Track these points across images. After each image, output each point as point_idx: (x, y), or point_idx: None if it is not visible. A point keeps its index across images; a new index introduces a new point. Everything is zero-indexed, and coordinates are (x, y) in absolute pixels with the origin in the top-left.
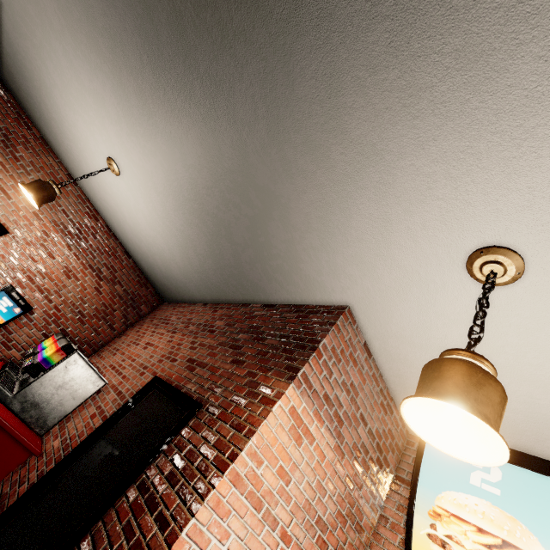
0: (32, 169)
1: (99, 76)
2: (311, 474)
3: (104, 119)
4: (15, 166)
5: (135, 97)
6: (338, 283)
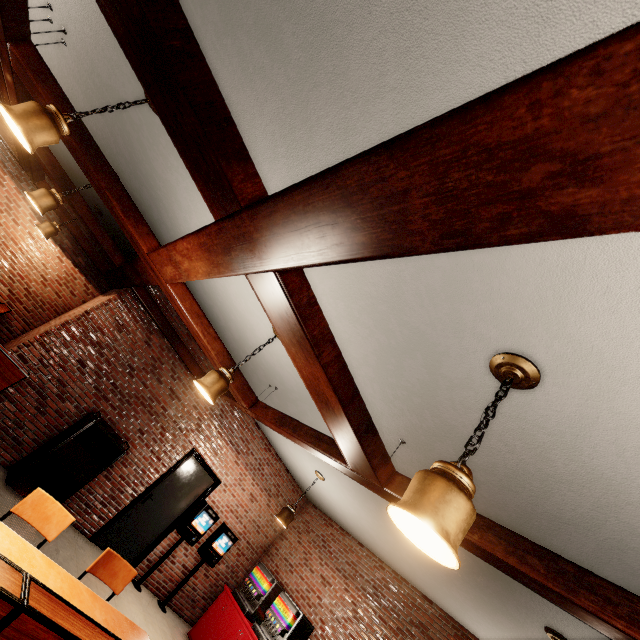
0: (235, 428)
1: (346, 479)
2: None
3: (332, 475)
4: (226, 430)
5: (374, 508)
6: None
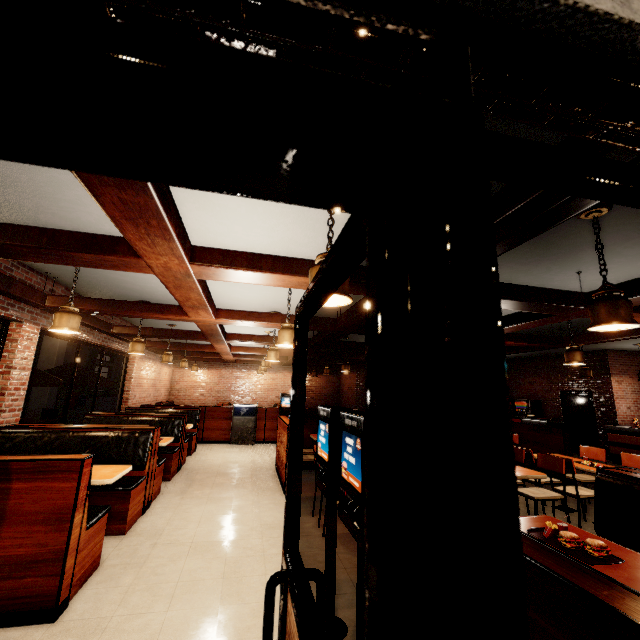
0: None
1: None
2: (628, 386)
3: None
4: None
5: None
6: (600, 348)
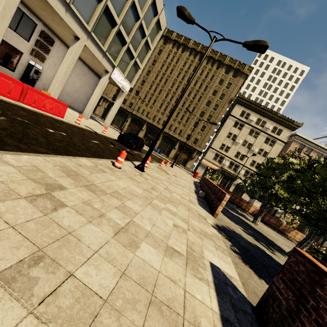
0: None
1: None
2: None
3: None
4: None
5: None
6: None
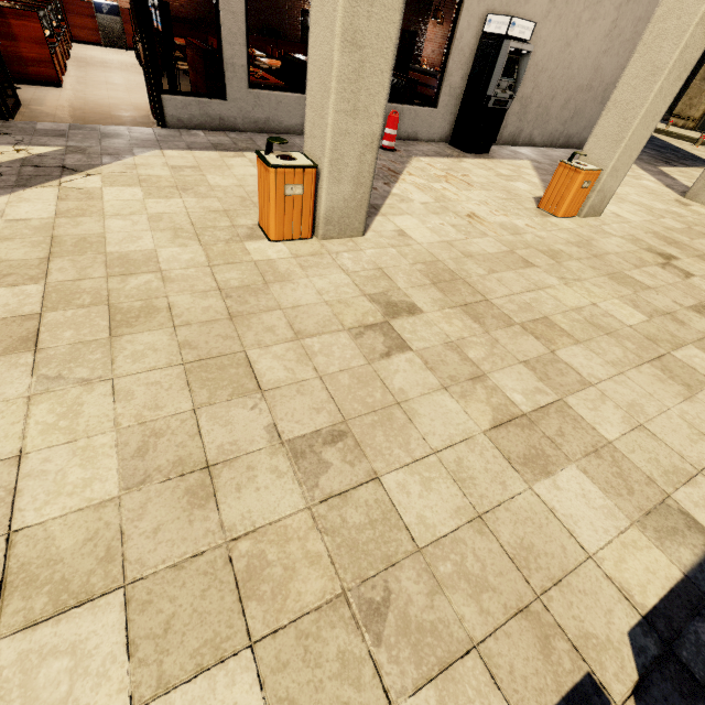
0: None
1: None
2: (441, 31)
3: None
4: None
5: None
6: None
